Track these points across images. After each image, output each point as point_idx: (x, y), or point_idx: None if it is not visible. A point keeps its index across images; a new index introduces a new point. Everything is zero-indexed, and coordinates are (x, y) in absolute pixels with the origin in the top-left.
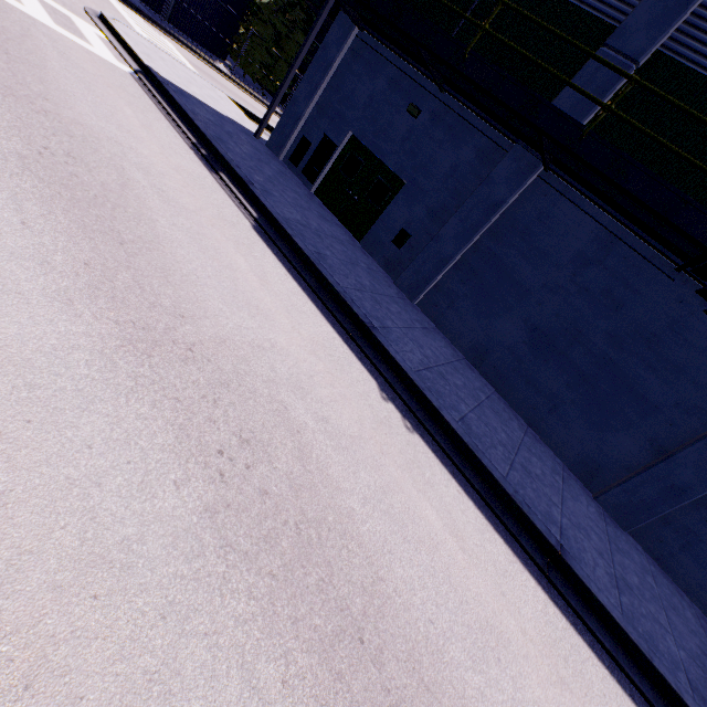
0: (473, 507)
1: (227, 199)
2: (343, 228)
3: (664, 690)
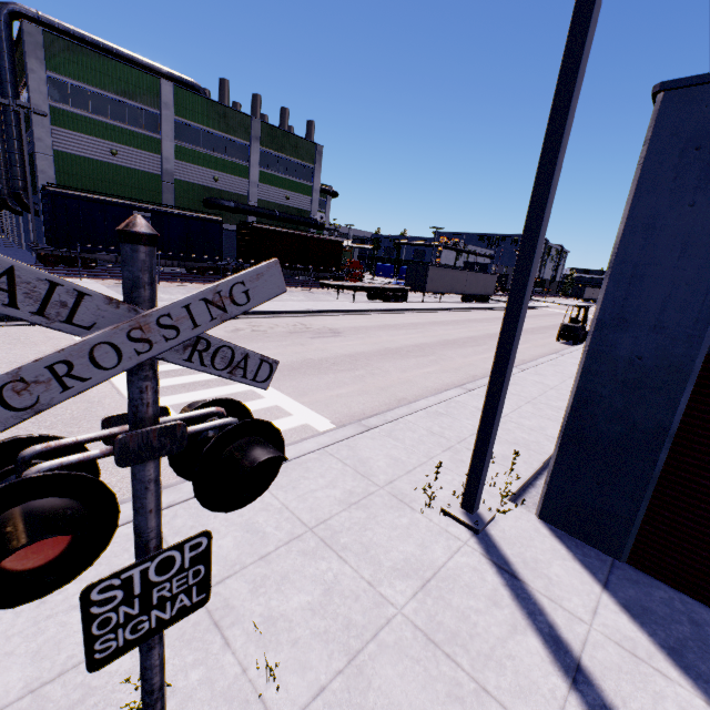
0: None
1: None
2: None
3: None
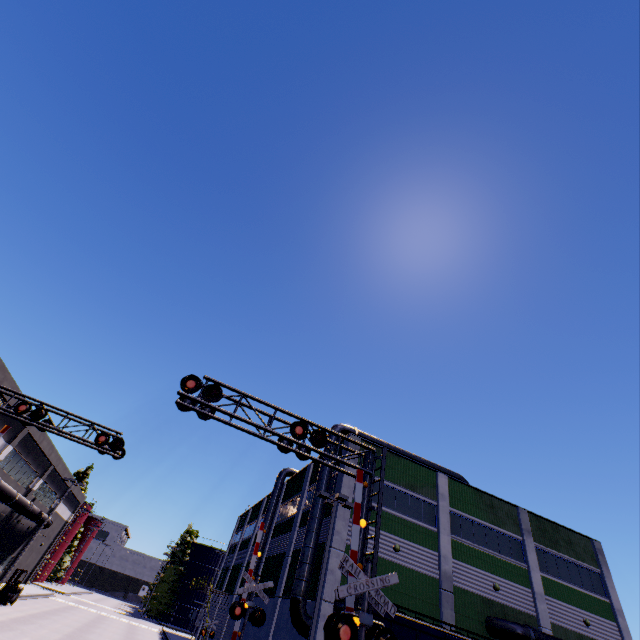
0: None
1: (158, 635)
2: None
3: None
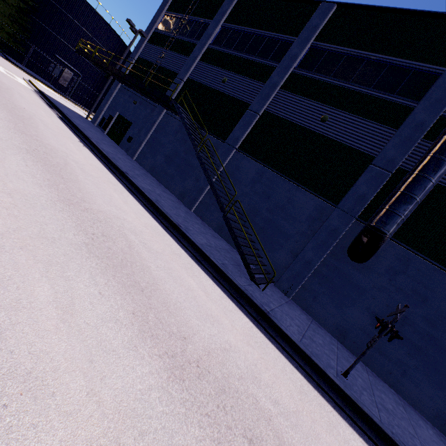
0: (96, 158)
1: (51, 111)
2: (113, 142)
3: (141, 193)
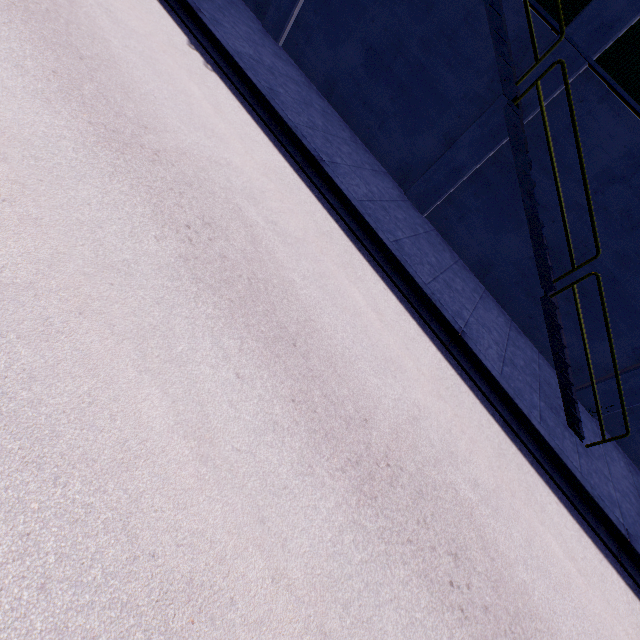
0: (249, 118)
1: None
2: None
3: (368, 232)
